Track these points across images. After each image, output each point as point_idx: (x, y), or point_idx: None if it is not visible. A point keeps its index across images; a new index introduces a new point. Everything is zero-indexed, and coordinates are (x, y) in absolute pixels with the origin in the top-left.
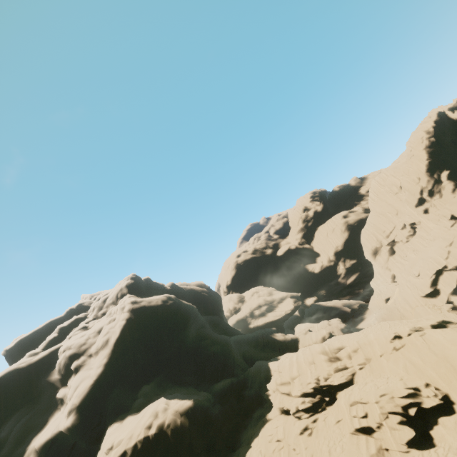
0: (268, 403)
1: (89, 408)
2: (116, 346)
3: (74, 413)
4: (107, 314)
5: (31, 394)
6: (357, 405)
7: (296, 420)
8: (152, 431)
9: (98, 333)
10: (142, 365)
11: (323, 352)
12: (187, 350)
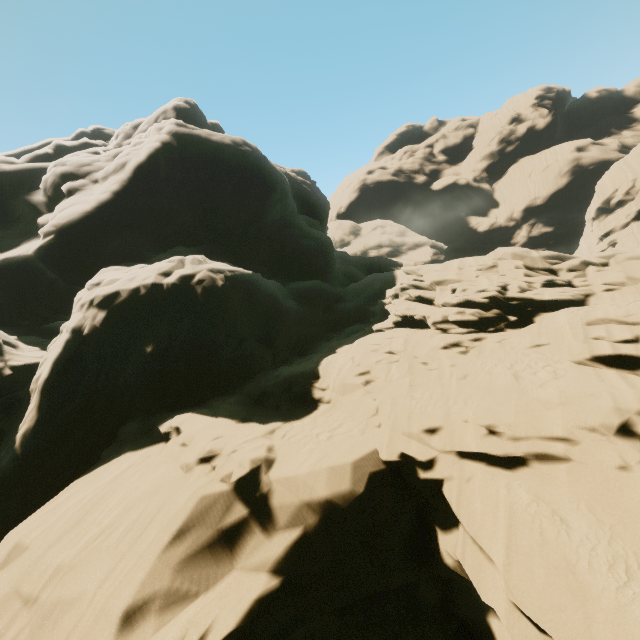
0: (379, 317)
1: (80, 239)
2: (137, 174)
3: (53, 238)
4: (134, 139)
5: (6, 215)
6: (608, 325)
7: (437, 333)
8: (169, 280)
9: (114, 157)
10: (182, 223)
11: (524, 258)
12: (260, 232)
